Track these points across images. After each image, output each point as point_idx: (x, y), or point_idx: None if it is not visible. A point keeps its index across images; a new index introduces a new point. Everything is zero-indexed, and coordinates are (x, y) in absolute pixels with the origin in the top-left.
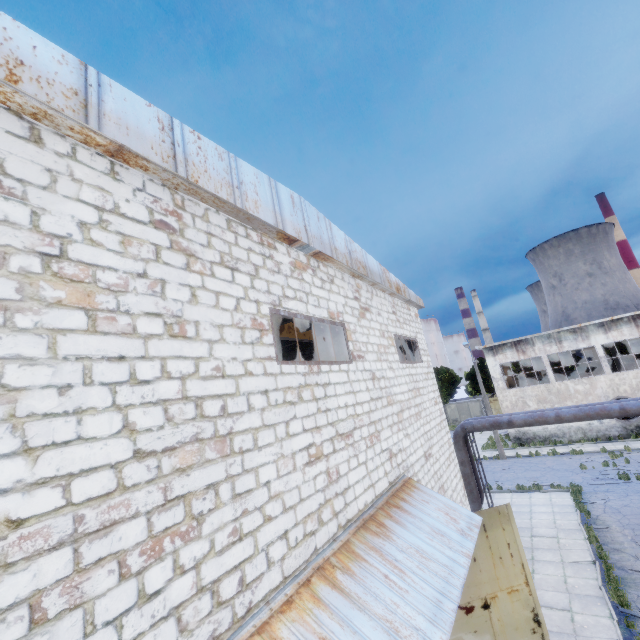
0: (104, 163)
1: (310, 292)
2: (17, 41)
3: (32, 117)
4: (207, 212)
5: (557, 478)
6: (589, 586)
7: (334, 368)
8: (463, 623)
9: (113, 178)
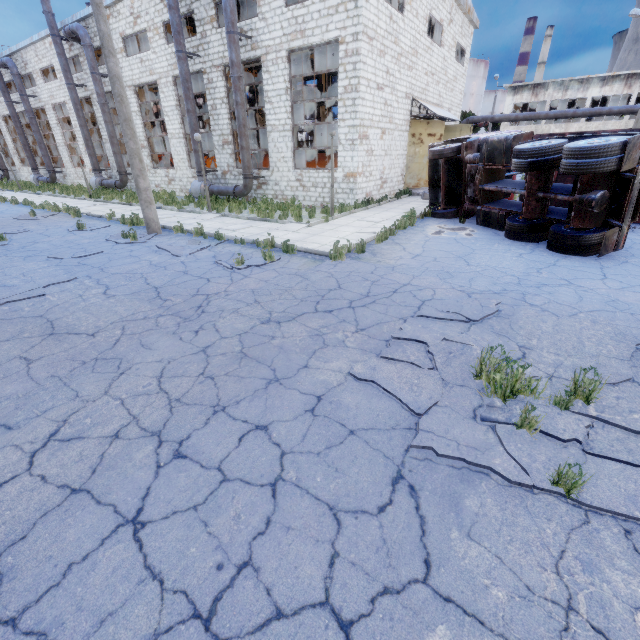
0: None
1: (438, 7)
2: None
3: None
4: None
5: None
6: None
7: (436, 46)
8: None
9: None
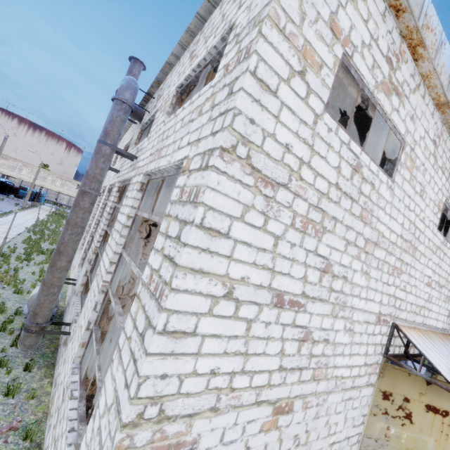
0: (432, 109)
1: None
2: (446, 54)
3: (427, 87)
4: (447, 139)
5: None
6: None
7: None
8: None
9: (432, 116)
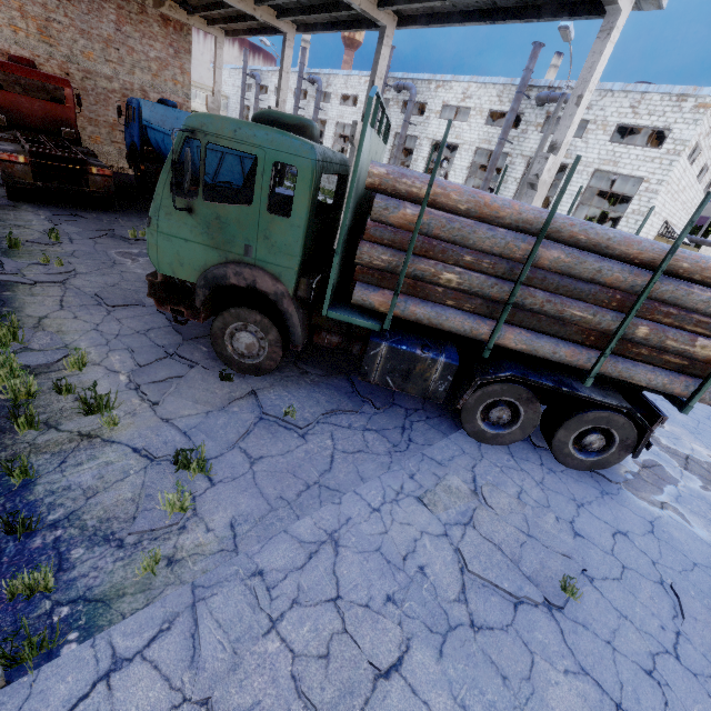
0: None
1: None
2: None
3: None
4: None
5: None
6: None
7: (697, 184)
8: None
9: None
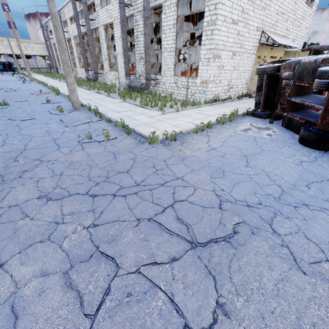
0: None
1: None
2: None
3: None
4: None
5: None
6: None
7: None
8: None
9: None
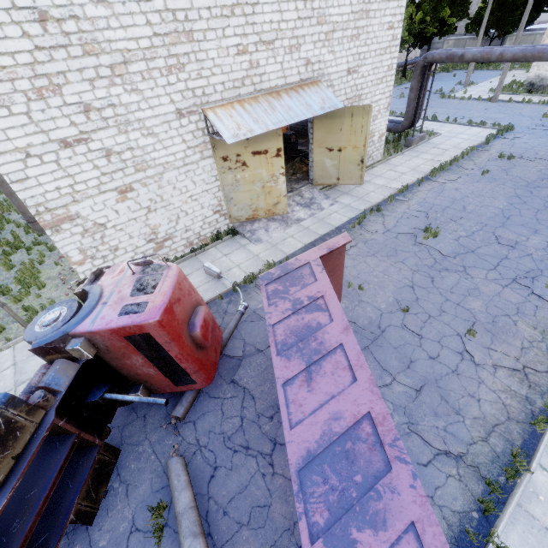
0: None
1: None
2: None
3: None
4: None
5: (511, 121)
6: (428, 169)
7: None
8: (326, 155)
9: None
